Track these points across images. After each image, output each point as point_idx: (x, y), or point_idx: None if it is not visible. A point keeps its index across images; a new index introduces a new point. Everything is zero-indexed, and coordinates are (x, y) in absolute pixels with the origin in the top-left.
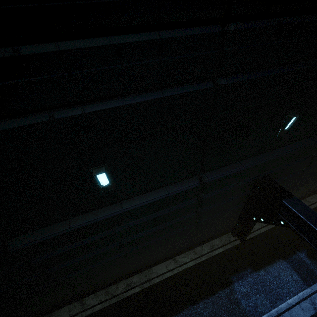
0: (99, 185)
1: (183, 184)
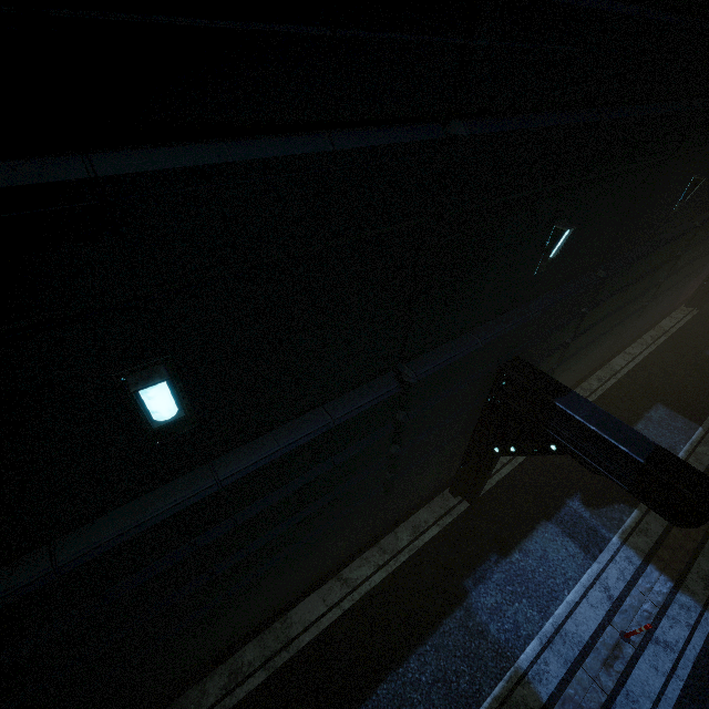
0: (148, 421)
1: (363, 395)
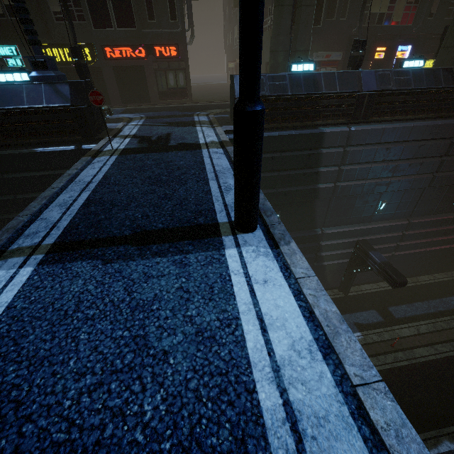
0: None
1: None
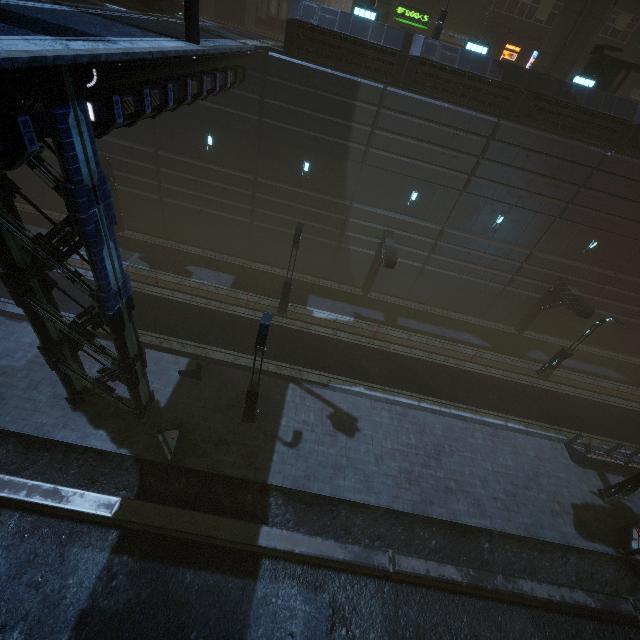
0: None
1: None
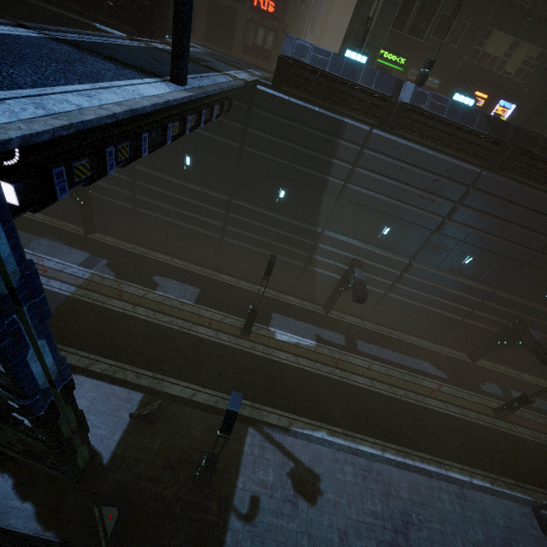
0: None
1: None
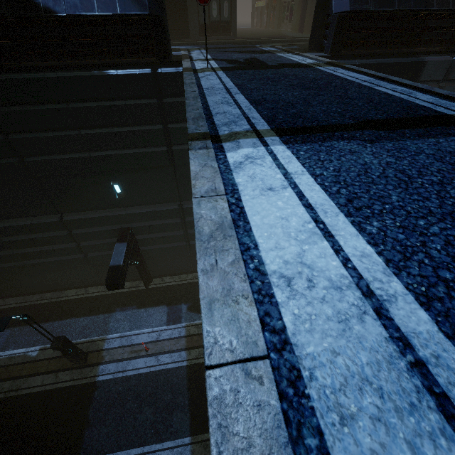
0: None
1: (46, 218)
